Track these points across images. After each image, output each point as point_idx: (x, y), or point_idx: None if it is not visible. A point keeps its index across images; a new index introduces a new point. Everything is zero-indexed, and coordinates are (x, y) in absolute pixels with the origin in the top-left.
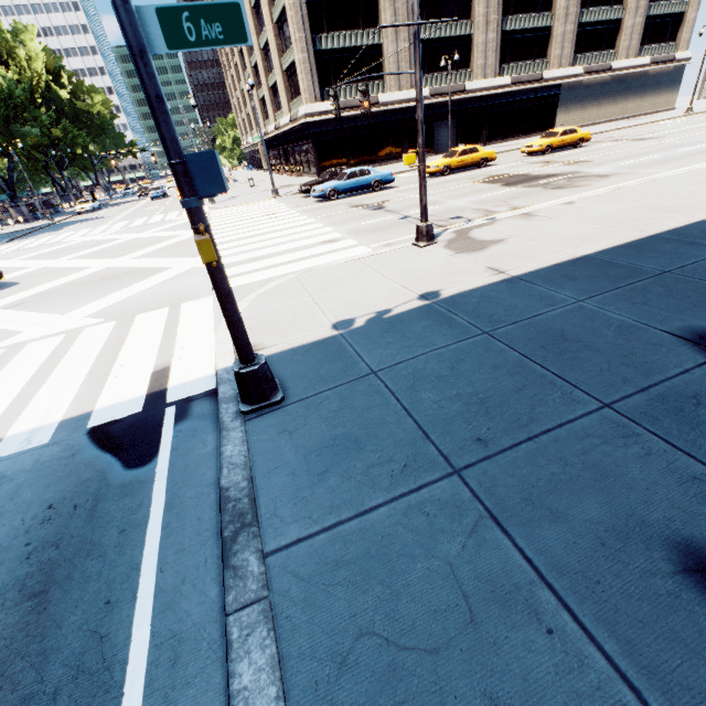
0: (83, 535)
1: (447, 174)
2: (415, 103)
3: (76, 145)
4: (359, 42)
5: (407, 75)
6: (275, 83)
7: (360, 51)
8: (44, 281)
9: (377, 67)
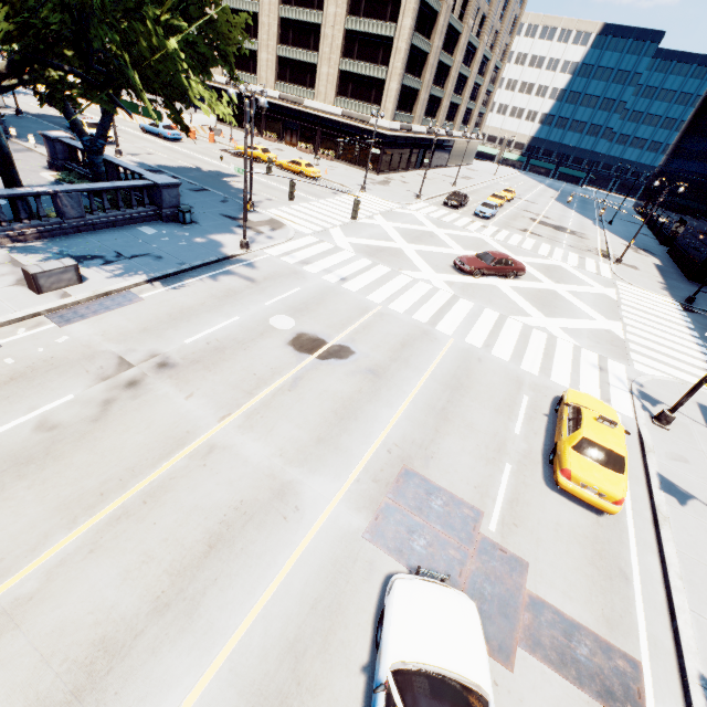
0: None
1: (499, 208)
2: (422, 136)
3: None
4: (414, 86)
5: (422, 116)
6: (298, 59)
7: (411, 91)
8: None
9: (413, 104)
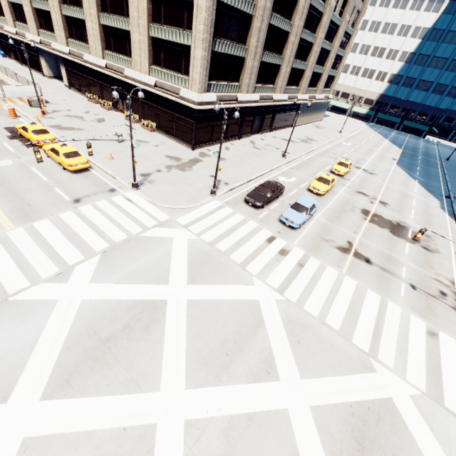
0: None
1: (324, 194)
2: (253, 104)
3: None
4: (235, 52)
5: (252, 84)
6: (116, 27)
7: (232, 58)
8: None
9: (238, 73)
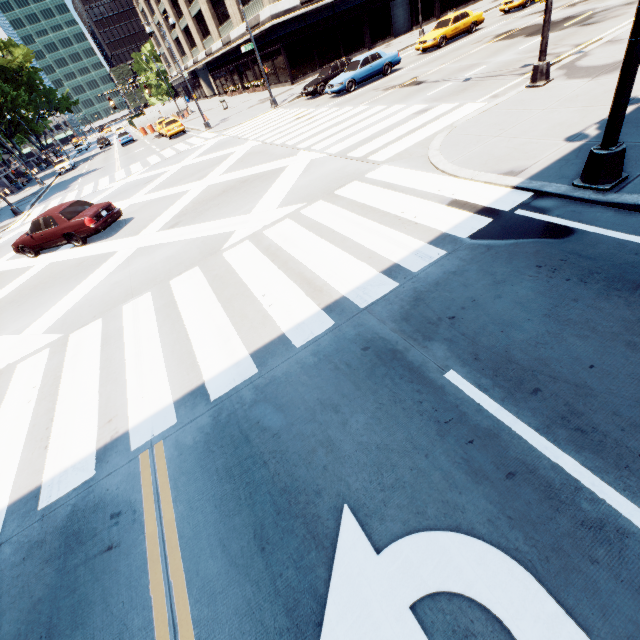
0: (606, 264)
1: (443, 46)
2: None
3: (20, 106)
4: None
5: None
6: None
7: None
8: (160, 209)
9: None
